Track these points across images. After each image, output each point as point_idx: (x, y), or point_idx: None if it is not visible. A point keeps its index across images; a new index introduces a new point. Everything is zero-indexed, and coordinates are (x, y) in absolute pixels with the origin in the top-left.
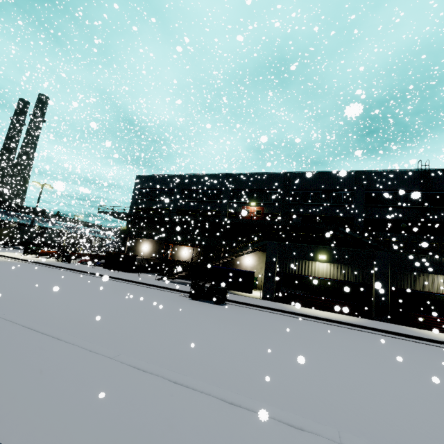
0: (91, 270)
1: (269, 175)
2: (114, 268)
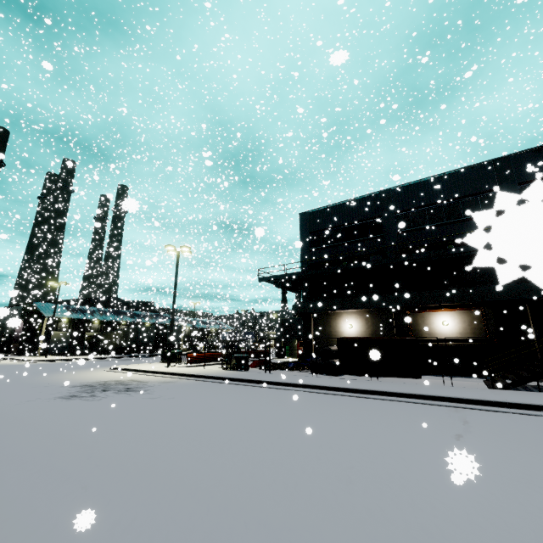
0: (335, 383)
1: None
2: (367, 371)
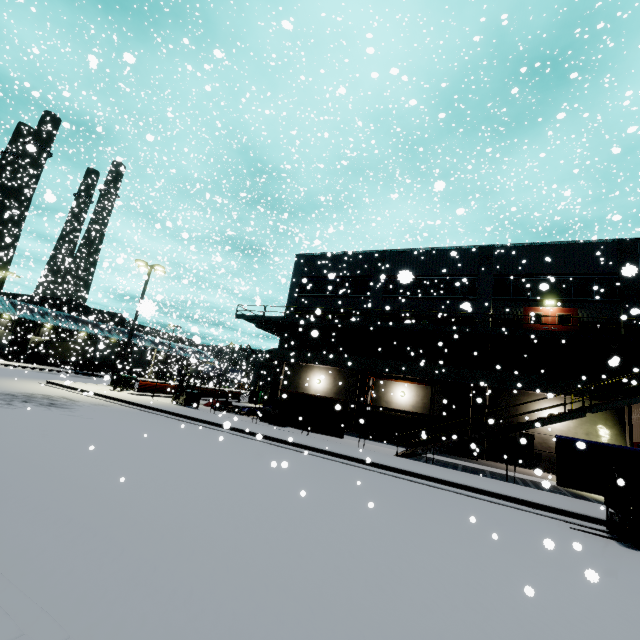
0: (263, 431)
1: (580, 247)
2: (300, 425)
